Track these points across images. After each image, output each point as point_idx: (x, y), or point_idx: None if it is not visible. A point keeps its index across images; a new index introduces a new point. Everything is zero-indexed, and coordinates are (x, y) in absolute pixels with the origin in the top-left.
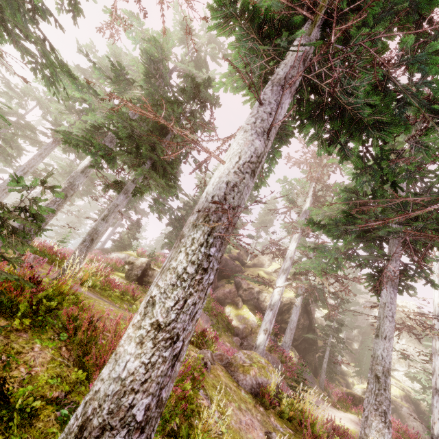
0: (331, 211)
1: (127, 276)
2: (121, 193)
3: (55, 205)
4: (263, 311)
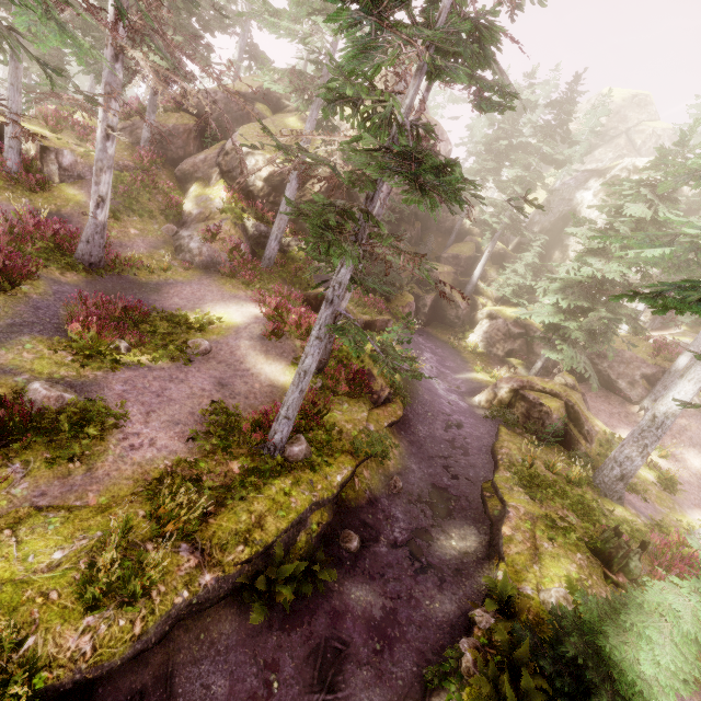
0: None
1: None
2: None
3: None
4: (250, 188)
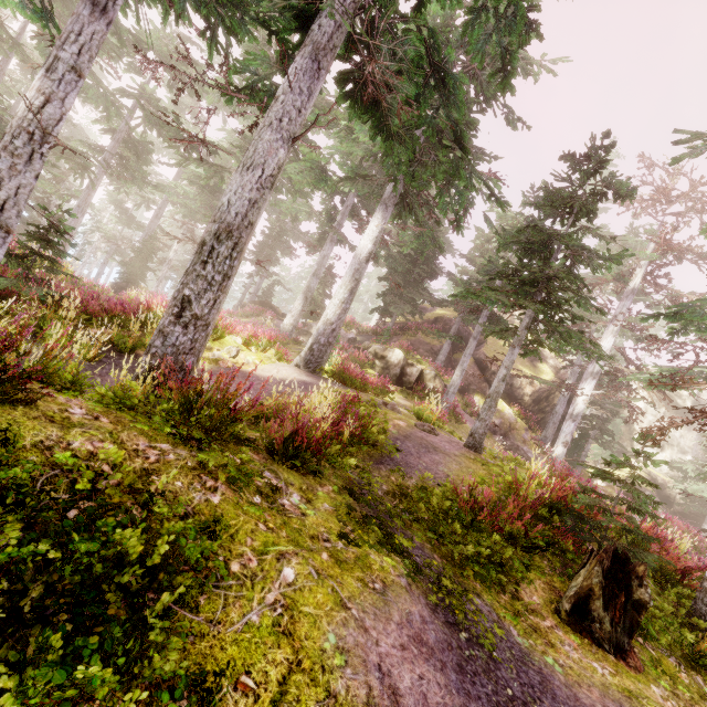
0: (705, 322)
1: (383, 376)
2: (516, 346)
3: (345, 314)
4: (518, 401)
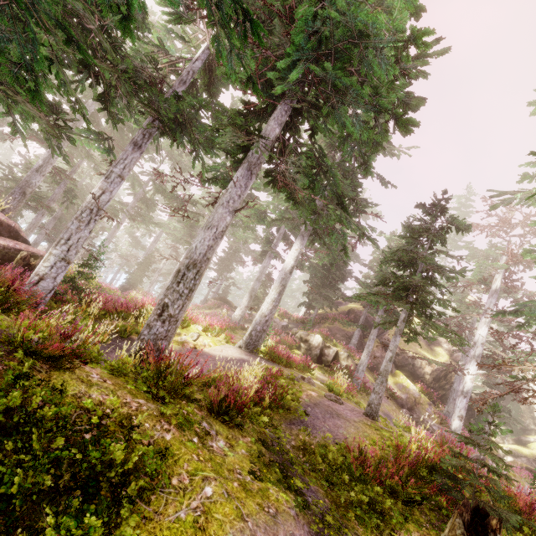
0: None
1: (307, 356)
2: (398, 335)
3: (275, 309)
4: (420, 378)
